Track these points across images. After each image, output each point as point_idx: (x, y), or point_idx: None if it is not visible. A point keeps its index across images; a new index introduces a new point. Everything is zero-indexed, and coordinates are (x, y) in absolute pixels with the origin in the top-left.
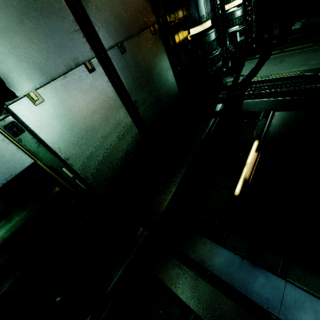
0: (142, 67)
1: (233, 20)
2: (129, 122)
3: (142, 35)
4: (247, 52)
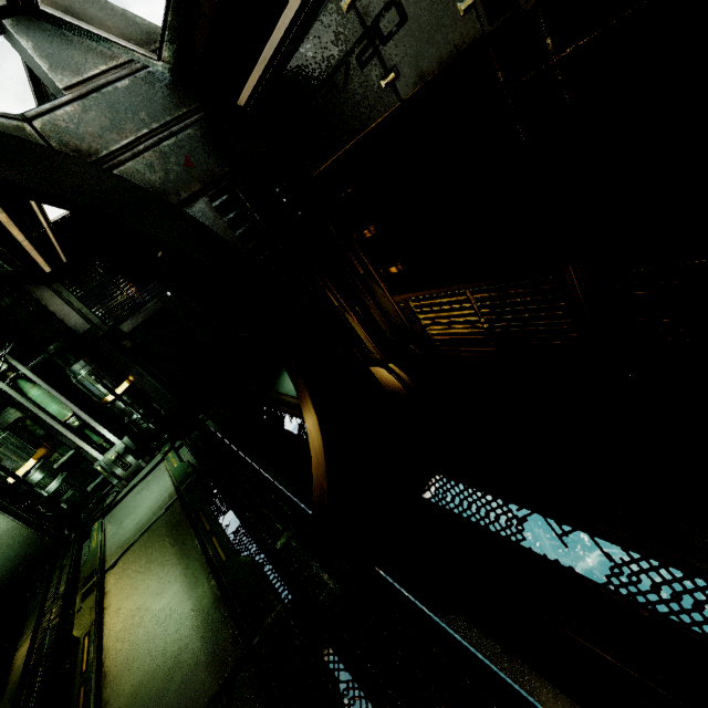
0: None
1: (119, 413)
2: None
3: None
4: (166, 435)
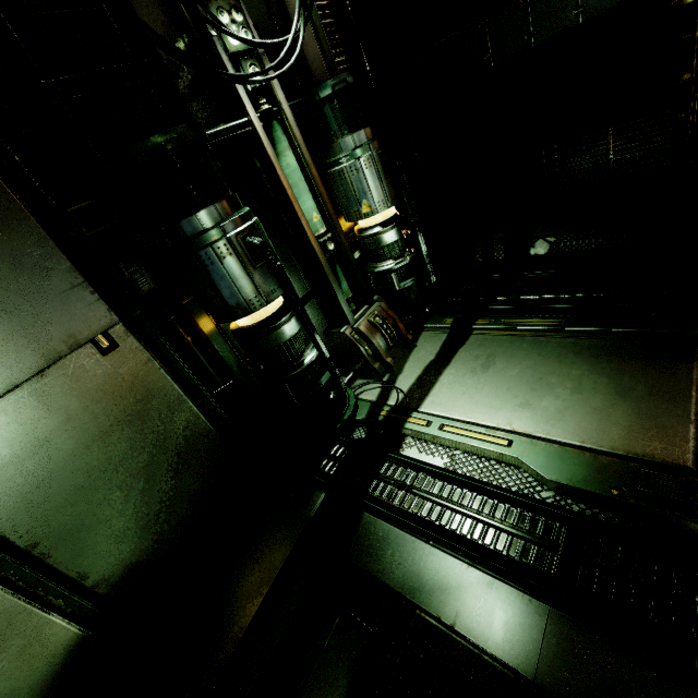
0: (63, 445)
1: (378, 250)
2: (6, 611)
3: (58, 368)
4: (428, 306)
